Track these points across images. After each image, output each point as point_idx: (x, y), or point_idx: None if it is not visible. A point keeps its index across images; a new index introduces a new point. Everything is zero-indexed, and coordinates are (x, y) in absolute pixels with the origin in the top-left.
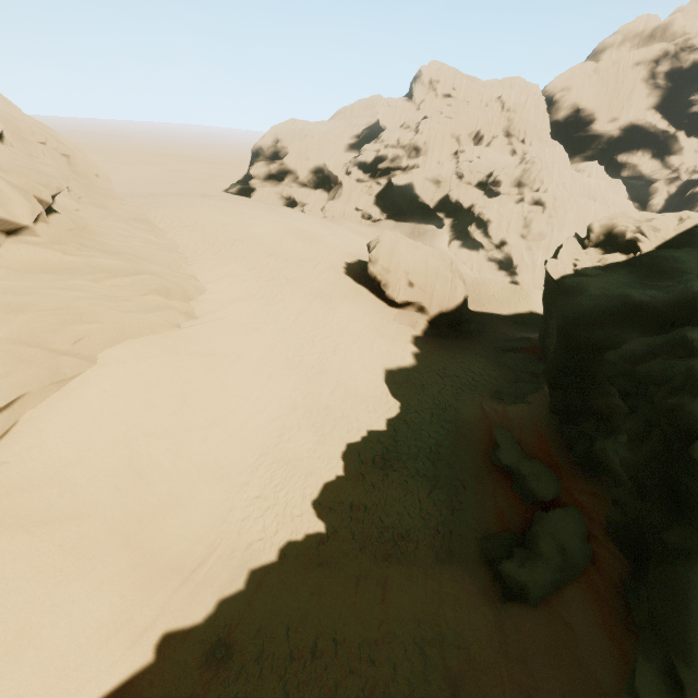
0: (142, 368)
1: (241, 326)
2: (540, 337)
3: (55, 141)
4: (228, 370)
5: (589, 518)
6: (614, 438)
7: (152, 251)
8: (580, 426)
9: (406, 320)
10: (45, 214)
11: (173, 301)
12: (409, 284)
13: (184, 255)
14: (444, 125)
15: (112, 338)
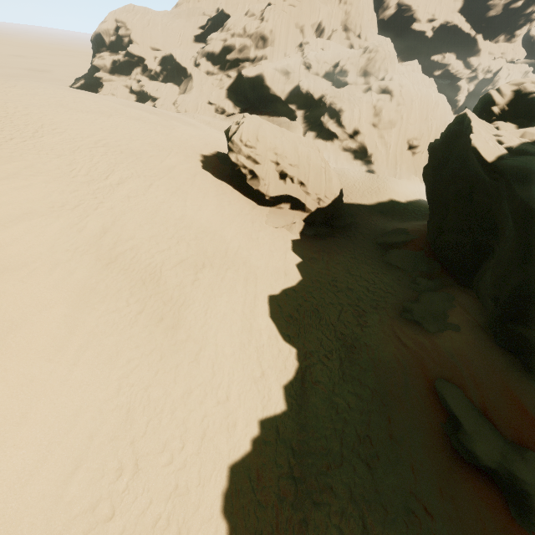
0: None
1: (25, 264)
2: (431, 232)
3: None
4: None
5: None
6: None
7: None
8: None
9: (280, 221)
10: None
11: None
12: (279, 177)
13: None
14: (288, 14)
15: None
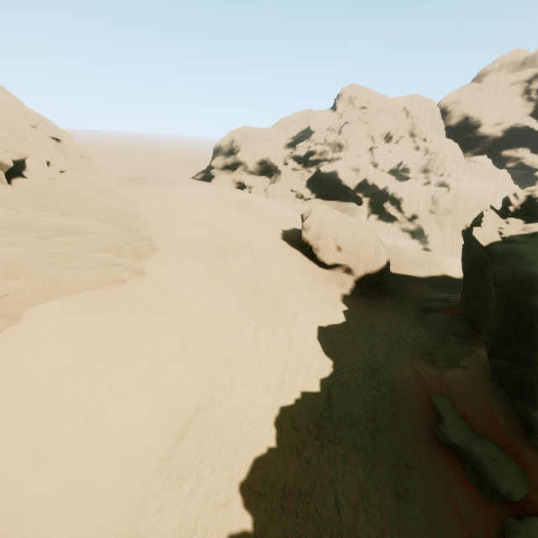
0: (72, 325)
1: (186, 283)
2: (463, 299)
3: (45, 126)
4: (167, 325)
5: None
6: None
7: (113, 215)
8: None
9: (335, 279)
10: (2, 175)
11: (124, 259)
12: (337, 248)
13: (145, 220)
14: (361, 128)
15: (45, 294)
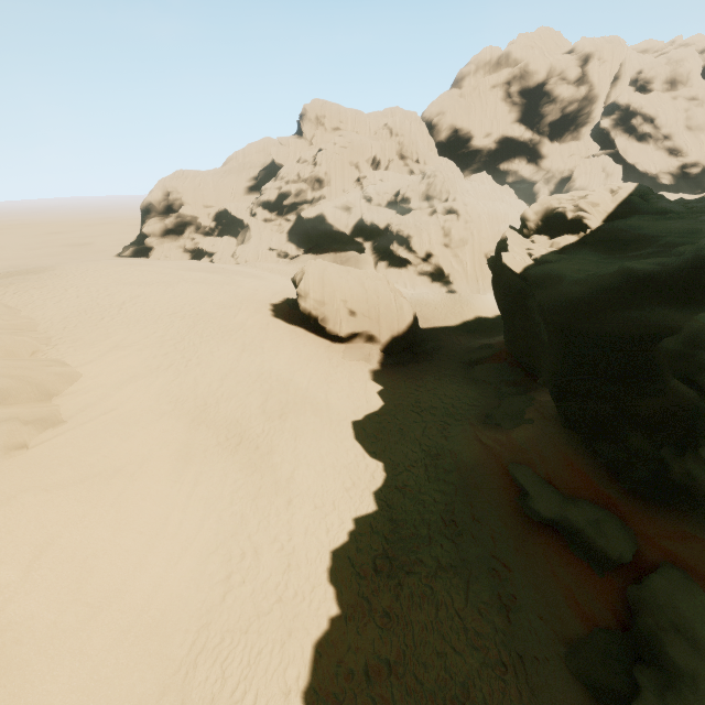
0: None
1: (141, 415)
2: (507, 341)
3: None
4: (123, 493)
5: (702, 579)
6: (692, 455)
7: None
8: (626, 443)
9: (357, 354)
10: None
11: (15, 406)
12: (350, 313)
13: (46, 334)
14: (340, 155)
15: None
